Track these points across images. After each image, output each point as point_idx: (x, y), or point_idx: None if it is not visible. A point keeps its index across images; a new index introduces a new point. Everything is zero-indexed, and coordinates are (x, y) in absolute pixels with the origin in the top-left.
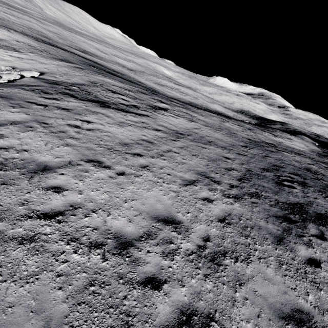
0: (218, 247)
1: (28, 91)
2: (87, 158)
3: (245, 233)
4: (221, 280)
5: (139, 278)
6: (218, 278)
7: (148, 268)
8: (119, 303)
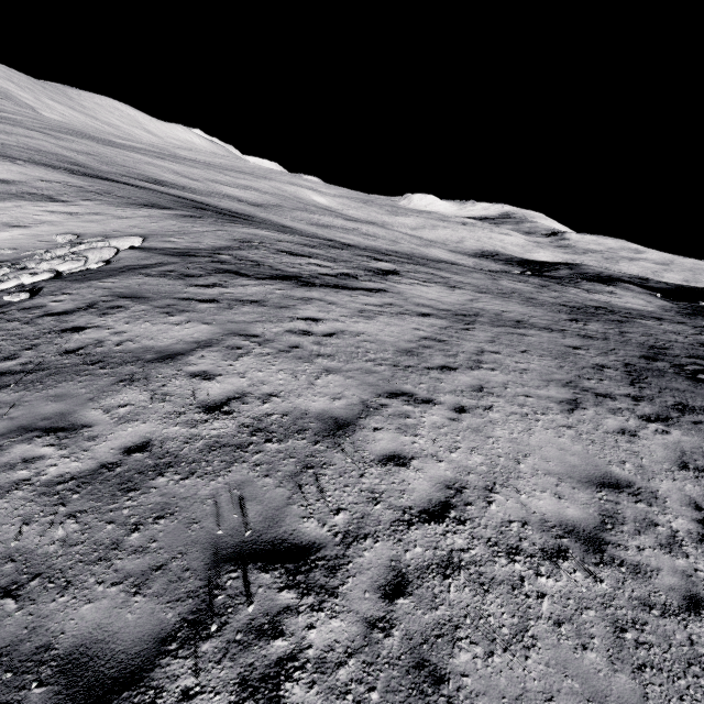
0: None
1: (158, 278)
2: (382, 390)
3: None
4: None
5: (674, 600)
6: None
7: (668, 579)
8: (692, 653)
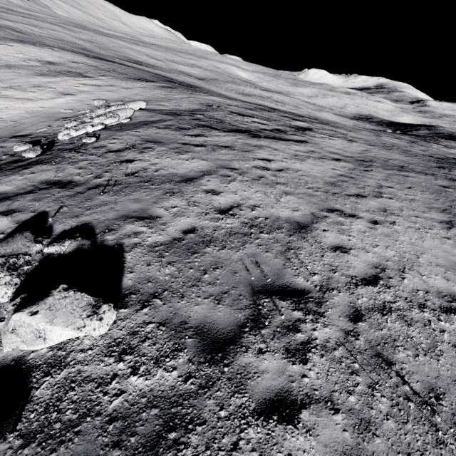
0: None
1: (164, 129)
2: (322, 207)
3: None
4: None
5: None
6: None
7: None
8: None
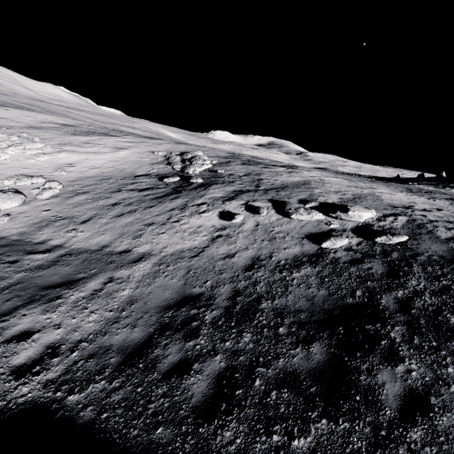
0: None
1: (245, 165)
2: (367, 190)
3: None
4: None
5: None
6: None
7: None
8: None
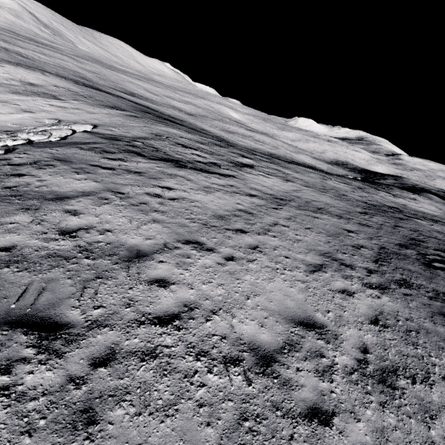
0: (383, 361)
1: (87, 151)
2: (183, 238)
3: (412, 341)
4: (404, 410)
5: (299, 408)
6: (398, 408)
7: (306, 393)
8: None
